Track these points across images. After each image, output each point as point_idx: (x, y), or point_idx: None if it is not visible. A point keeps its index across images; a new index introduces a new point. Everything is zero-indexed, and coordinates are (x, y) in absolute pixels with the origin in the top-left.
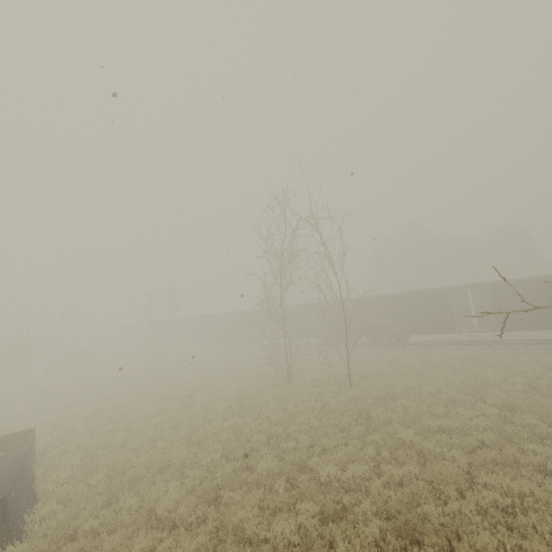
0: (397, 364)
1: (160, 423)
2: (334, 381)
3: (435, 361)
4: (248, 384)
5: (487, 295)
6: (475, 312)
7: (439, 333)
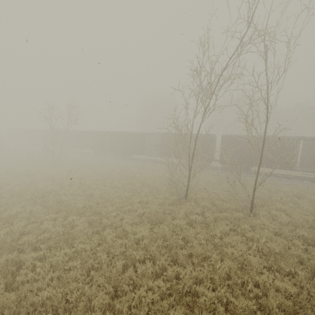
0: (263, 191)
1: (64, 262)
2: (232, 206)
3: (291, 192)
4: (147, 197)
5: (314, 146)
6: (301, 157)
7: (280, 169)
